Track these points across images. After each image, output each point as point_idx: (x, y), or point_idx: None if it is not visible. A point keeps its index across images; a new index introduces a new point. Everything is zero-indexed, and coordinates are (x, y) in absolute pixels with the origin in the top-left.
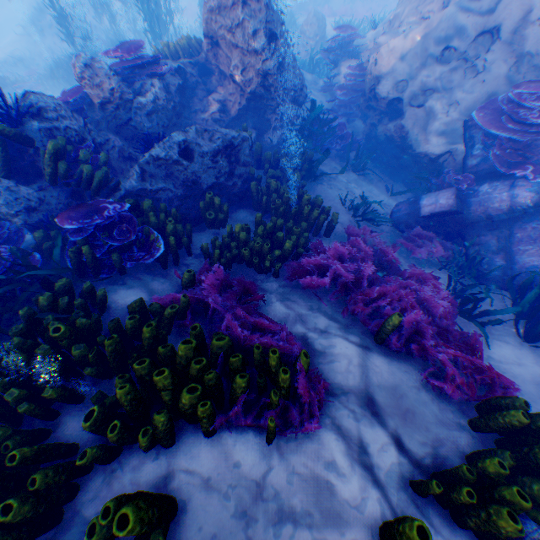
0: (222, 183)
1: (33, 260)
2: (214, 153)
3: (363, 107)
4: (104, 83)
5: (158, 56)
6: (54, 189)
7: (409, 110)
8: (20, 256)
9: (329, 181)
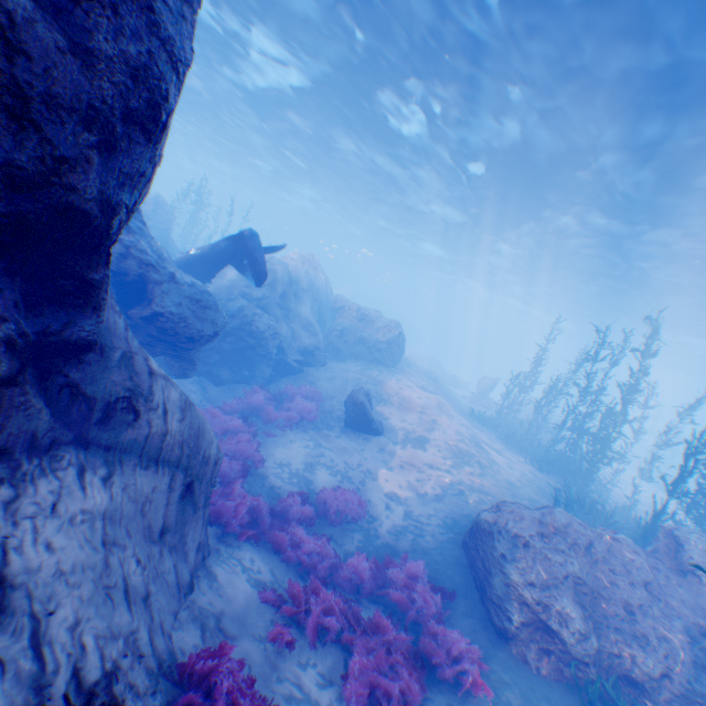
0: None
1: None
2: None
3: None
4: None
5: None
6: None
7: None
8: None
9: None
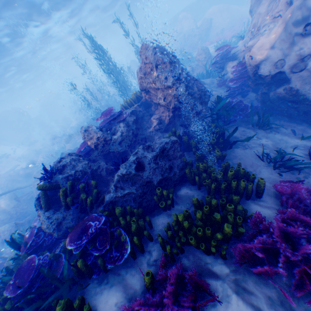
0: (165, 175)
1: (61, 260)
2: (156, 158)
3: (251, 85)
4: (94, 136)
5: (120, 110)
6: (71, 209)
7: (292, 75)
8: (47, 271)
9: (243, 143)
